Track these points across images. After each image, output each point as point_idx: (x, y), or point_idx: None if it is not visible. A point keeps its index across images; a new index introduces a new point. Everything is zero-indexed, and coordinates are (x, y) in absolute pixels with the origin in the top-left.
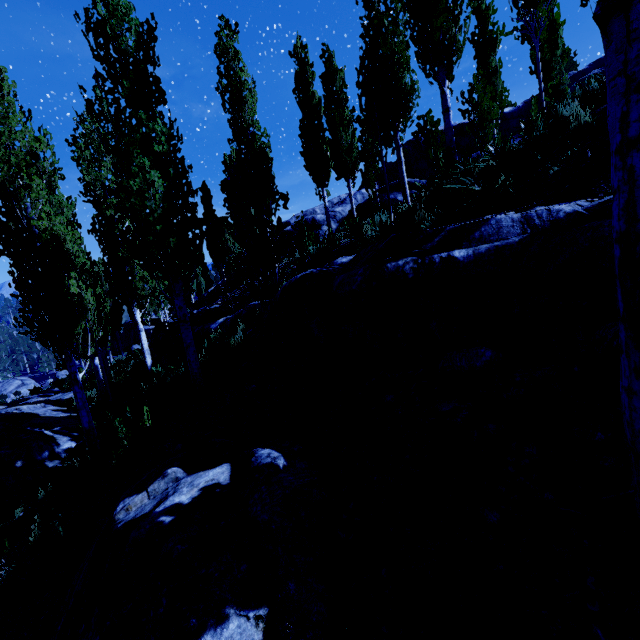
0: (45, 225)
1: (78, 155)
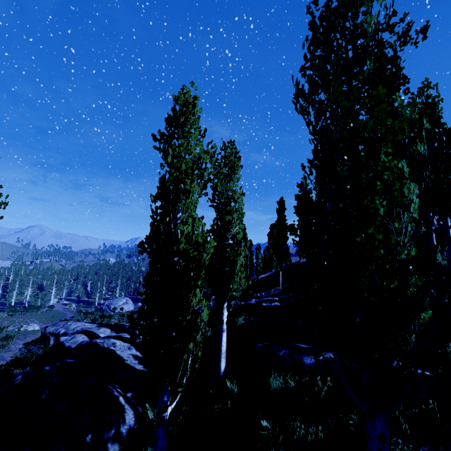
0: (188, 230)
1: (217, 171)
